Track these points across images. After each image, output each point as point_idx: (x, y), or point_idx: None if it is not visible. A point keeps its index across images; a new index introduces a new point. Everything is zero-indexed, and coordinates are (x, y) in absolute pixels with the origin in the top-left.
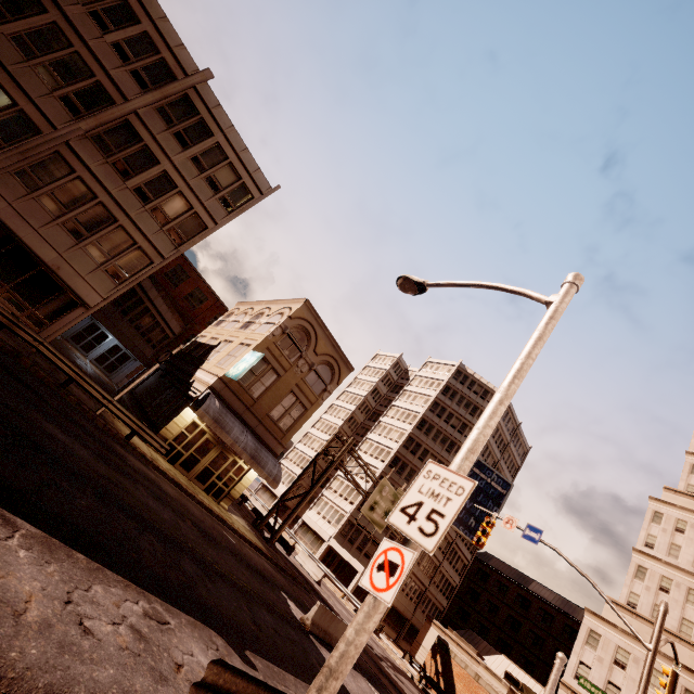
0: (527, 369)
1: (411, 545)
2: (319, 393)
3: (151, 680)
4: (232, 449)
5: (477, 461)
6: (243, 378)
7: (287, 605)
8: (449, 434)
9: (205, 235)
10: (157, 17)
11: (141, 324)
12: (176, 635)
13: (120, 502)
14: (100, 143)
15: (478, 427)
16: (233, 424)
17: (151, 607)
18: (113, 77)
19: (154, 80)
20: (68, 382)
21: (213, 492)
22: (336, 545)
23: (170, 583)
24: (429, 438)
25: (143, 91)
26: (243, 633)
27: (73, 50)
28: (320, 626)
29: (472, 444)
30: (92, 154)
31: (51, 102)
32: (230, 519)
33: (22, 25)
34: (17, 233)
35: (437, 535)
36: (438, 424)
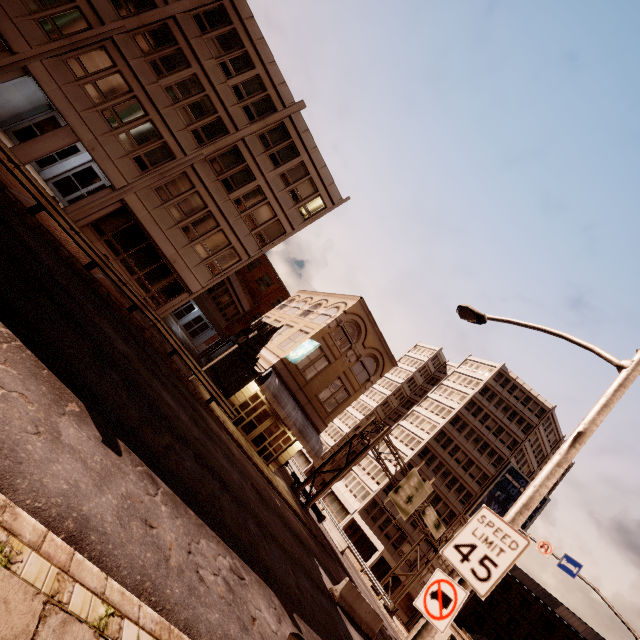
0: (590, 435)
1: (463, 583)
2: (362, 382)
3: (238, 627)
4: (283, 421)
5: (511, 467)
6: (299, 362)
7: (319, 573)
8: (483, 435)
9: (283, 239)
10: (268, 62)
11: (221, 301)
12: (249, 591)
13: (208, 463)
14: (214, 165)
15: (535, 485)
16: (288, 401)
17: (233, 563)
18: (230, 113)
19: (259, 113)
20: (173, 353)
21: (264, 455)
22: (359, 520)
23: (243, 542)
24: (462, 435)
25: (250, 122)
26: (291, 596)
27: (204, 94)
28: (346, 600)
29: (527, 500)
30: (208, 173)
31: (185, 135)
32: (276, 482)
33: (173, 78)
34: (151, 234)
35: (489, 582)
36: (472, 423)
